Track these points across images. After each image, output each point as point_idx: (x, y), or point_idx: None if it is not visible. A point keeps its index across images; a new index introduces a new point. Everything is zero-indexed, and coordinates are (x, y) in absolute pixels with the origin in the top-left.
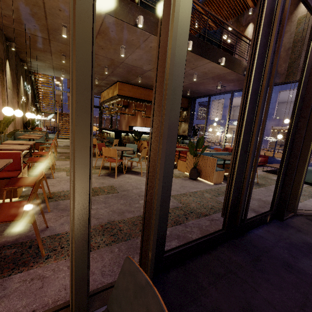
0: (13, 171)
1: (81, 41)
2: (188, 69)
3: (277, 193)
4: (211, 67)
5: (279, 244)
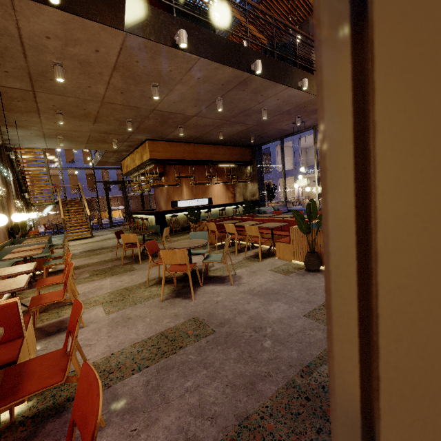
0: (8, 344)
1: None
2: (254, 104)
3: None
4: (287, 96)
5: None
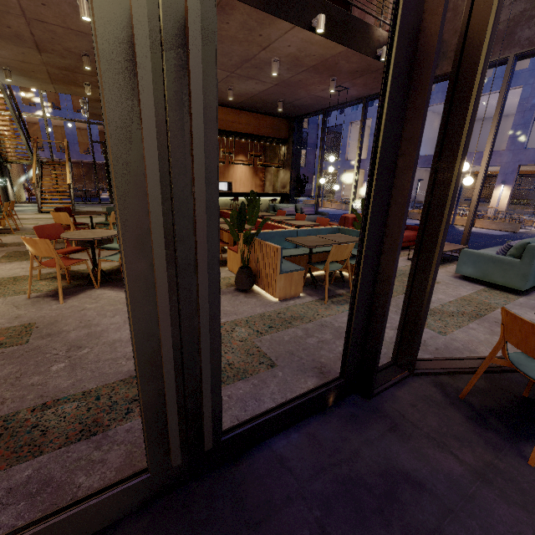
0: None
1: None
2: (257, 49)
3: (351, 339)
4: (301, 41)
5: (312, 488)
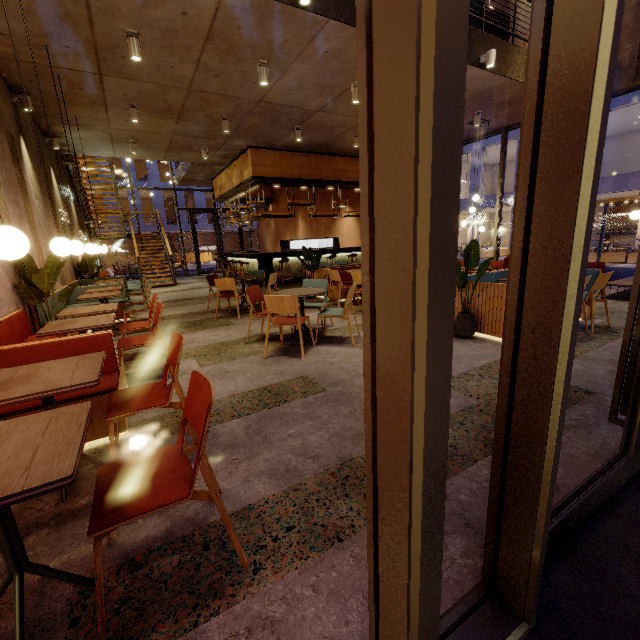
0: (105, 376)
1: None
2: None
3: None
4: None
5: None
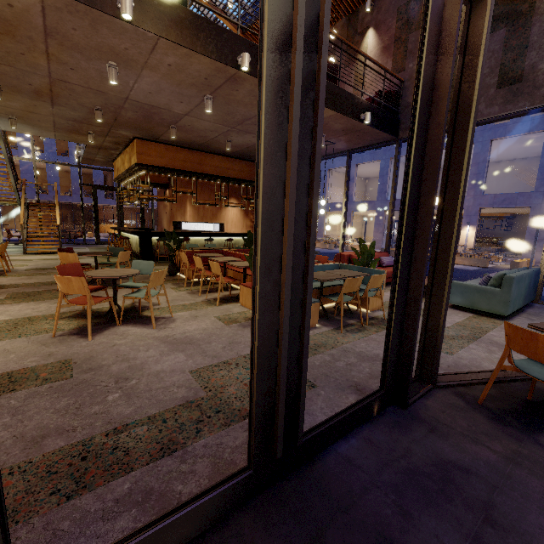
0: None
1: None
2: None
3: (390, 353)
4: None
5: (382, 479)
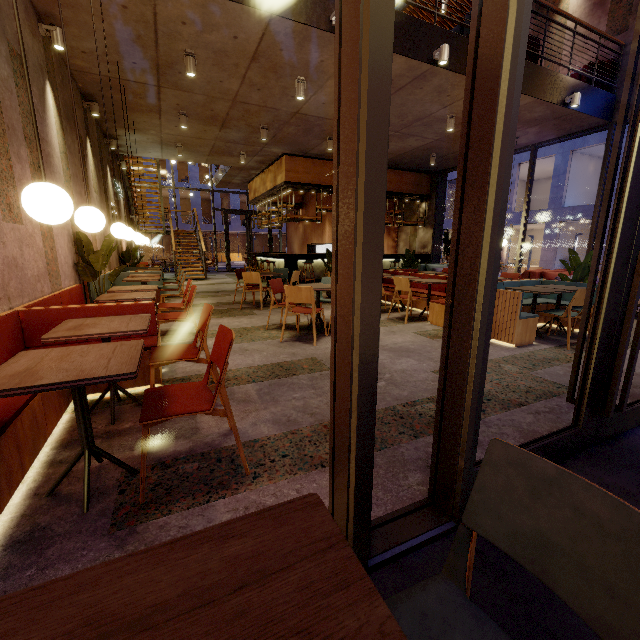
0: (147, 338)
1: (376, 65)
2: (436, 108)
3: None
4: None
5: None
